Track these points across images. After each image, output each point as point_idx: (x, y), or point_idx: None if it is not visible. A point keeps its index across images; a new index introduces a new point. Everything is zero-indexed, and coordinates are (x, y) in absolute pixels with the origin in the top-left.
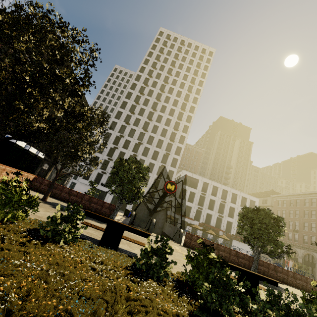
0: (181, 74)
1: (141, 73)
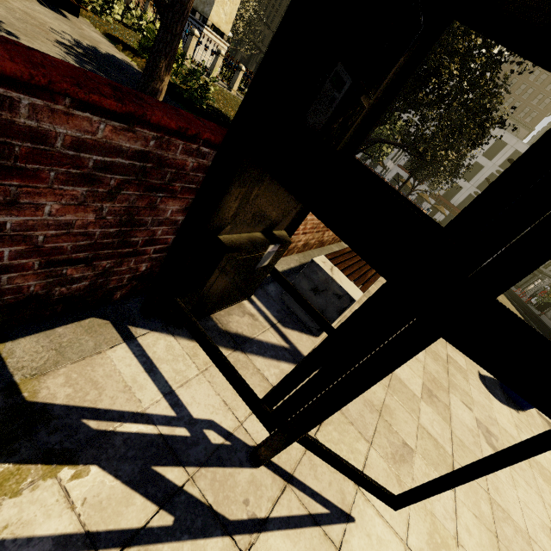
0: None
1: None
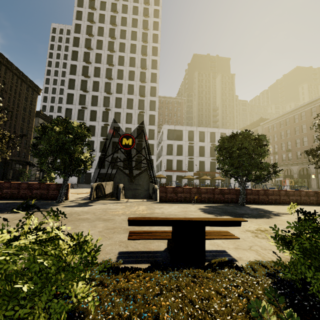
0: (129, 7)
1: (80, 20)
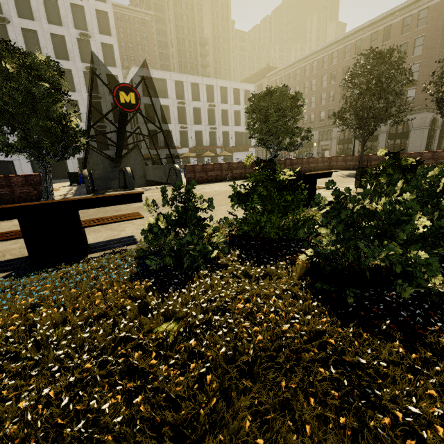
0: None
1: None
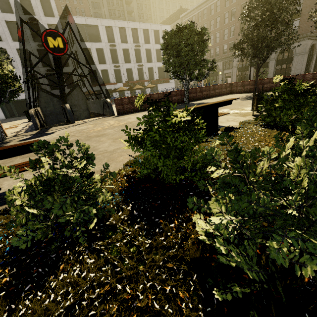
0: None
1: None
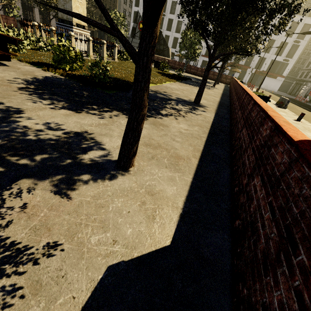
0: None
1: None
